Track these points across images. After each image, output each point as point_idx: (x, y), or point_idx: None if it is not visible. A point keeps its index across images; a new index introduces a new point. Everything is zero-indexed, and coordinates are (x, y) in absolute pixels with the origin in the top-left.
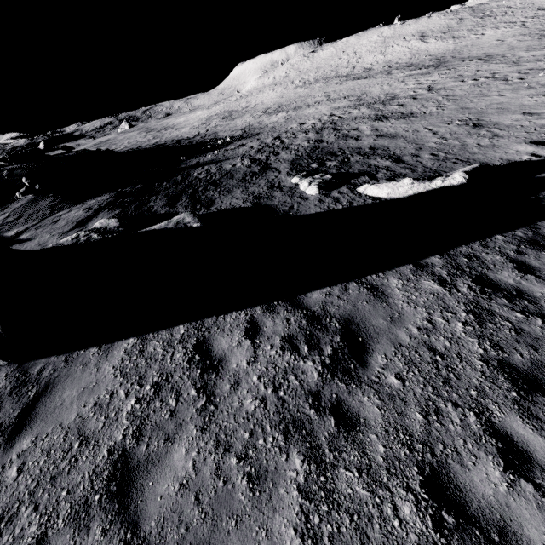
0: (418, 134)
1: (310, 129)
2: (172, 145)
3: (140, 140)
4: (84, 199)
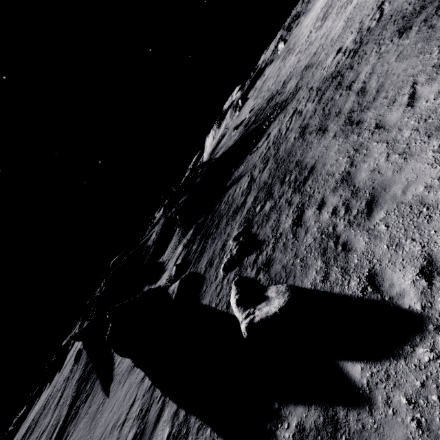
0: (384, 116)
1: (328, 77)
2: (250, 129)
3: (268, 87)
4: (187, 232)
